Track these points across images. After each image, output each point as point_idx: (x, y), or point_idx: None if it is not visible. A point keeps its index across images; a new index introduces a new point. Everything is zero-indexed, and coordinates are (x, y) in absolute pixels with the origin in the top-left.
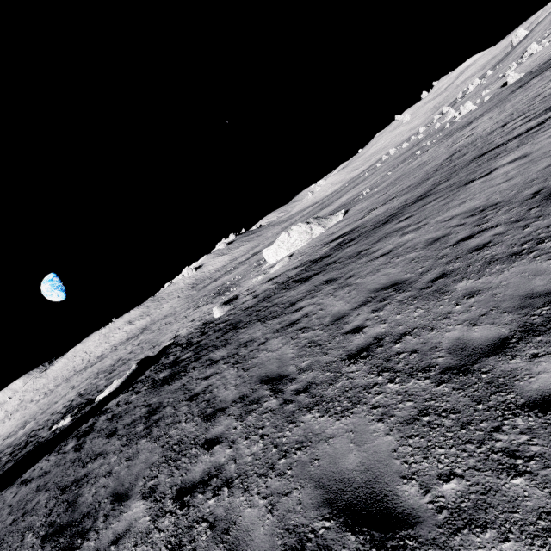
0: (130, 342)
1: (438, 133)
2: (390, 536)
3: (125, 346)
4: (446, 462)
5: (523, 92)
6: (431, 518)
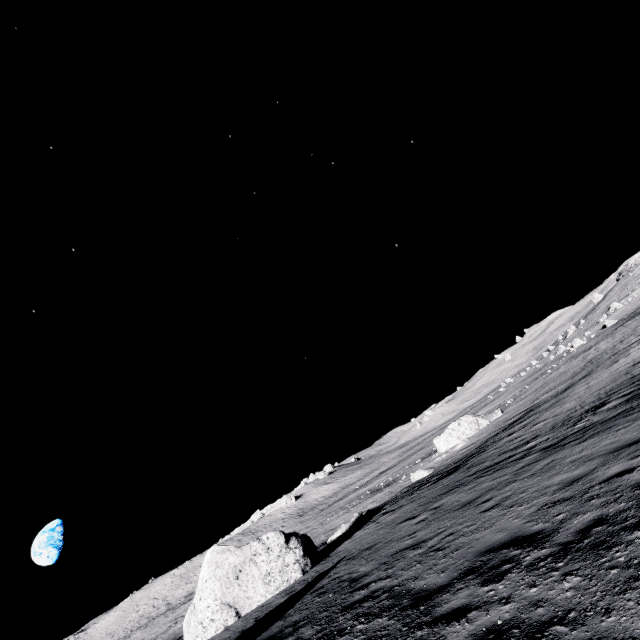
0: None
1: (559, 360)
2: None
3: None
4: None
5: (624, 328)
6: None
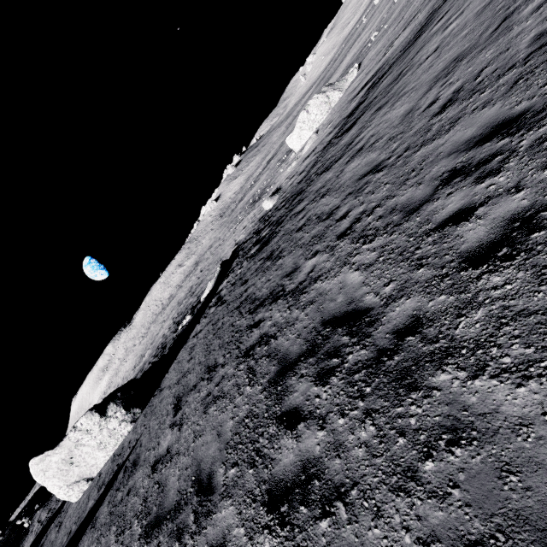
0: (191, 276)
1: None
2: (514, 124)
3: (188, 280)
4: (543, 81)
5: None
6: (540, 100)
